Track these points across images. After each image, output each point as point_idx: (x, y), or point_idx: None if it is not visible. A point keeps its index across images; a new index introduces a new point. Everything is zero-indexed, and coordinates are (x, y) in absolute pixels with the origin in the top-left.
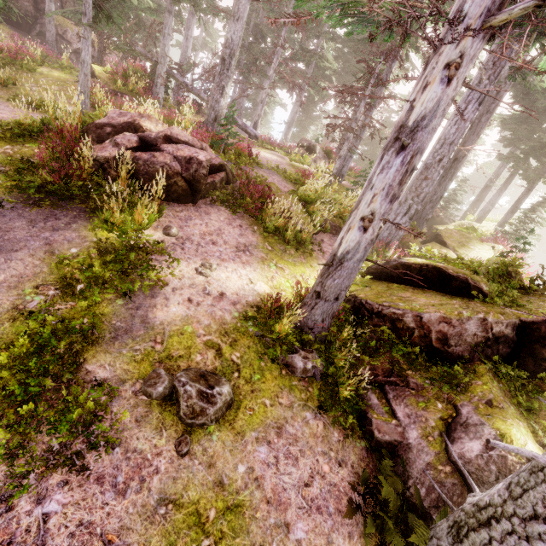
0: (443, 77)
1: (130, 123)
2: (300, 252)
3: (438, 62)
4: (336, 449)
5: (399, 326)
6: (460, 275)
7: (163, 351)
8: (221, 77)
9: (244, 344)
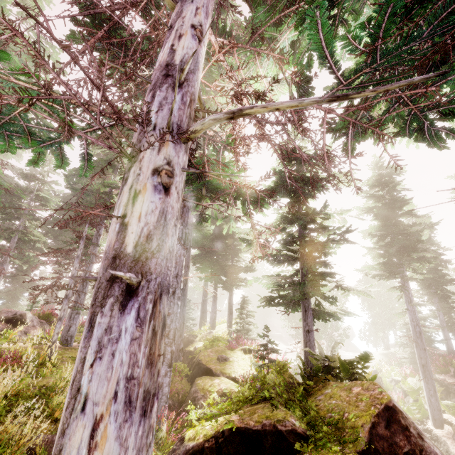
0: (156, 183)
1: None
2: None
3: (142, 169)
4: None
5: None
6: (265, 424)
7: None
8: None
9: None
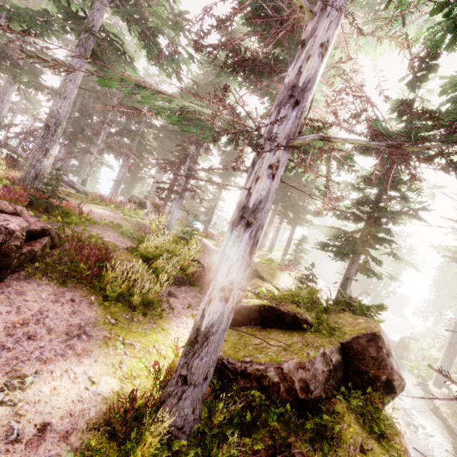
0: (269, 174)
1: None
2: (149, 316)
3: (263, 163)
4: None
5: (265, 383)
6: (290, 311)
7: None
8: (44, 140)
9: None
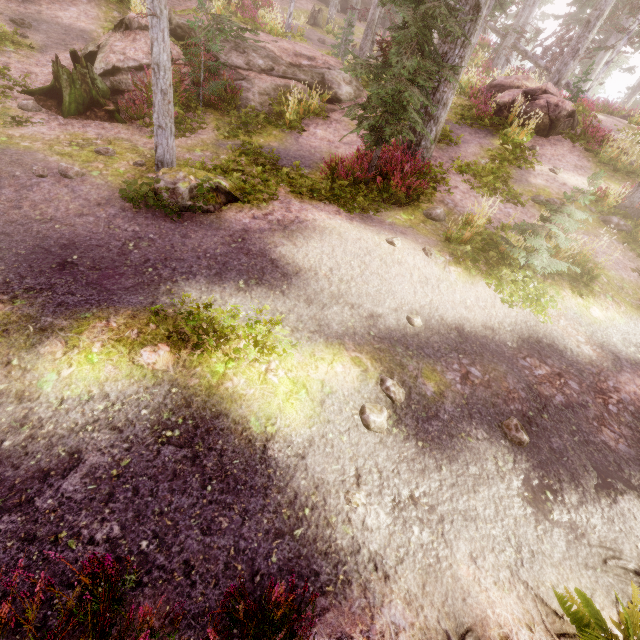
0: None
1: (515, 83)
2: (627, 180)
3: None
4: (630, 257)
5: None
6: None
7: (537, 192)
8: (579, 40)
9: (578, 205)
